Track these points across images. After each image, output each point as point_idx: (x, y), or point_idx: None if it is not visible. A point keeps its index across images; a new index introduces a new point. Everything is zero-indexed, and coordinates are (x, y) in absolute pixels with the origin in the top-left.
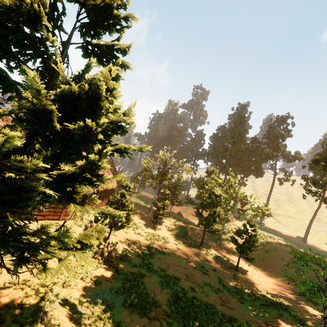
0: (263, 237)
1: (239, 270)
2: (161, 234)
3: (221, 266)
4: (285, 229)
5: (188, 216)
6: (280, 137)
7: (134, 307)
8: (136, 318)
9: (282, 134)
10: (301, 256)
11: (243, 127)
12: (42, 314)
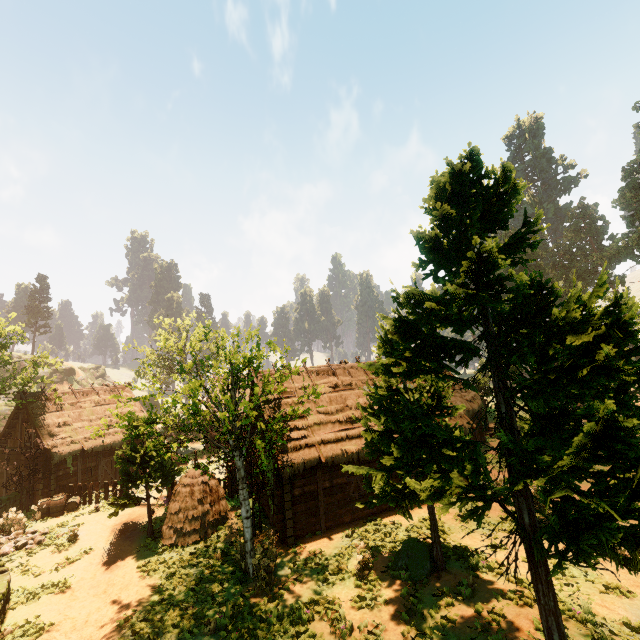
0: None
1: None
2: None
3: None
4: None
5: None
6: None
7: None
8: None
9: None
10: None
11: None
12: None
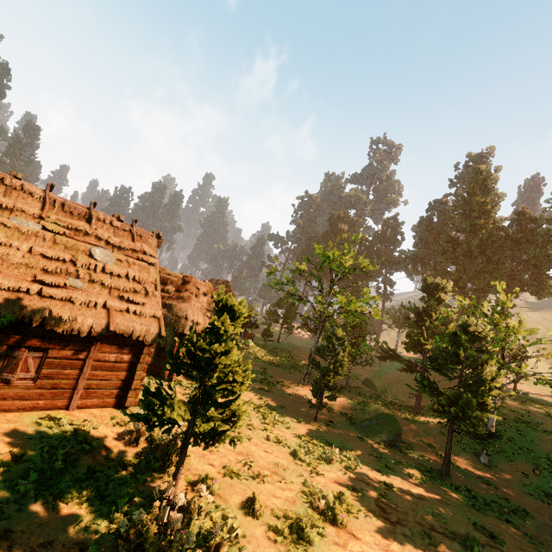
0: None
1: None
2: (336, 438)
3: None
4: None
5: (388, 388)
6: None
7: None
8: None
9: None
10: None
11: (490, 194)
12: None
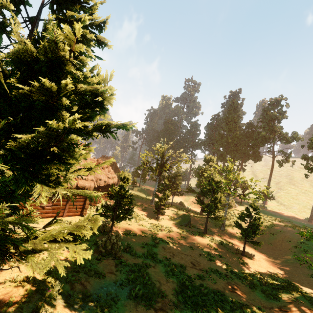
0: (268, 220)
1: (246, 254)
2: (164, 224)
3: (227, 252)
4: (289, 210)
5: (190, 205)
6: (275, 120)
7: (139, 298)
8: (142, 310)
9: (277, 116)
10: (311, 235)
11: (237, 113)
12: (41, 312)
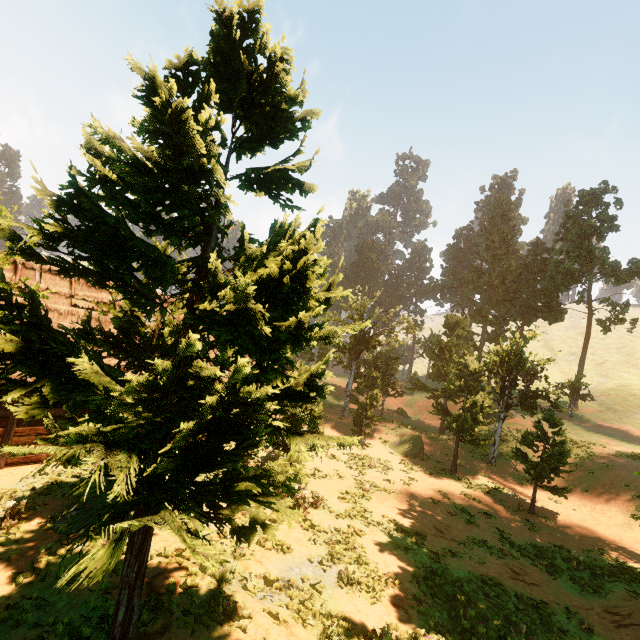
0: (581, 444)
1: (538, 511)
2: (374, 454)
3: (500, 508)
4: (627, 422)
5: (418, 414)
6: (592, 235)
7: (355, 587)
8: (363, 605)
9: (596, 228)
10: None
11: (510, 224)
12: (221, 601)
